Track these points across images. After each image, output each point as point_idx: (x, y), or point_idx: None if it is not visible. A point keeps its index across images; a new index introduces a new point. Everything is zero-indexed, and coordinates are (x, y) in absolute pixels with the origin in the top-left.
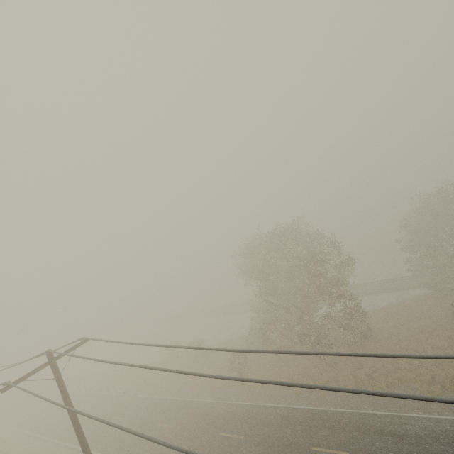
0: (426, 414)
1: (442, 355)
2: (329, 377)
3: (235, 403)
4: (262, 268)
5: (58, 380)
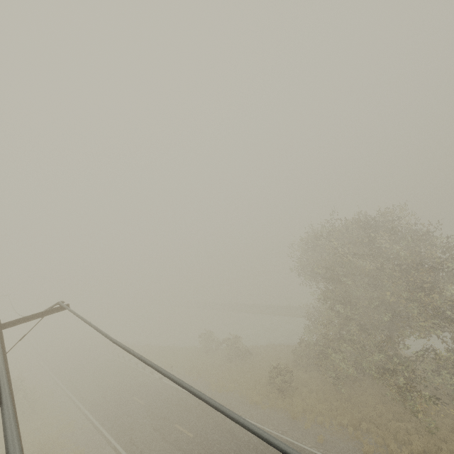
0: None
1: None
2: (425, 445)
3: (273, 434)
4: (332, 265)
5: None
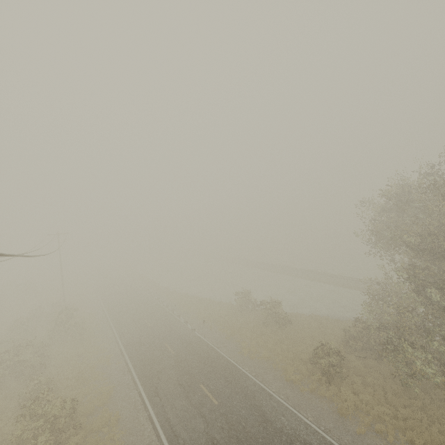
0: None
1: None
2: None
3: (313, 429)
4: (432, 231)
5: None
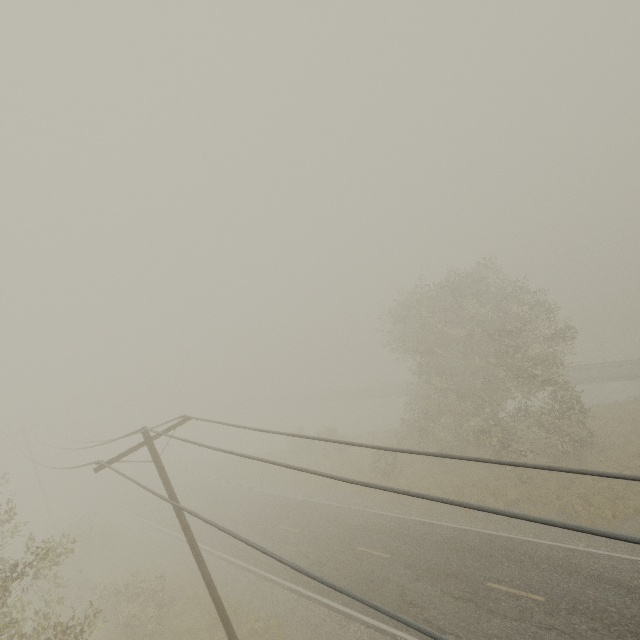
0: None
1: None
2: (519, 495)
3: (379, 513)
4: (423, 336)
5: (157, 464)
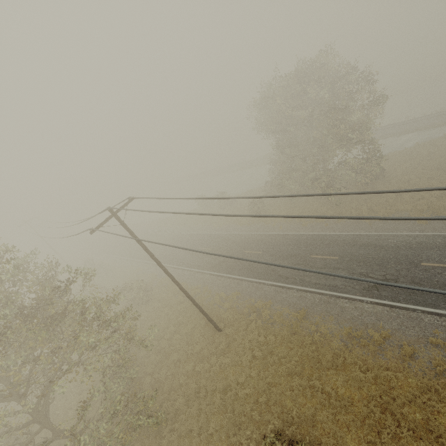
0: (409, 233)
1: (415, 189)
2: (334, 212)
3: (255, 234)
4: (279, 119)
5: (123, 225)
